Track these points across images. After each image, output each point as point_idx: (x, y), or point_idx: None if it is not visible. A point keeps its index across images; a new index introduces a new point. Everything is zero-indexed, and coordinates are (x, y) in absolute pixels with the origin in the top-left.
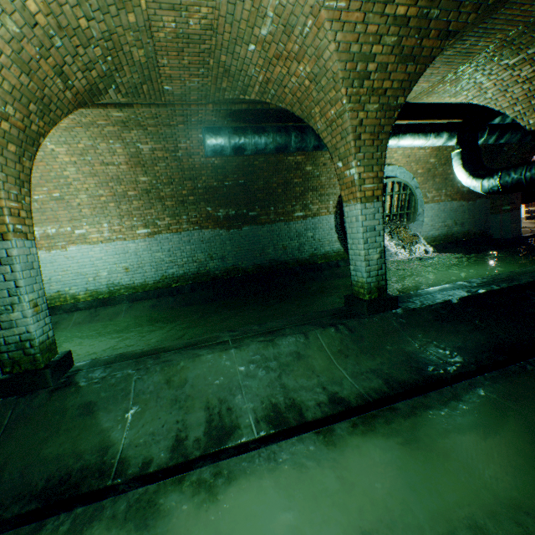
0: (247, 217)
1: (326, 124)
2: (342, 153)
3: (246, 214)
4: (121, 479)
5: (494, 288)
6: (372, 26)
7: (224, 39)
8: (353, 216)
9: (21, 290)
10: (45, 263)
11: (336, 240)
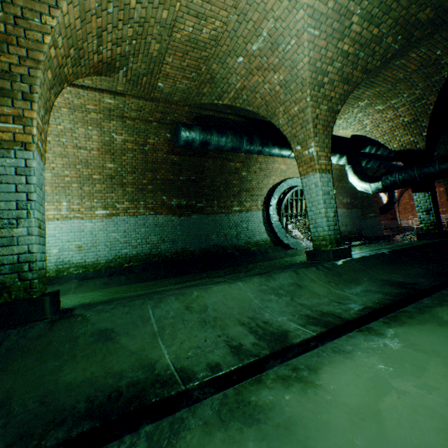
0: (196, 207)
1: (288, 119)
2: (301, 138)
3: (194, 205)
4: (195, 382)
5: (405, 247)
6: (329, 53)
7: (221, 50)
8: (312, 184)
9: (32, 204)
10: None
11: (264, 231)
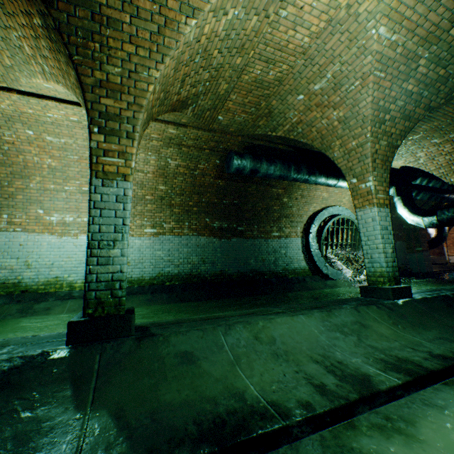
0: (236, 231)
1: (344, 152)
2: (357, 172)
3: (235, 228)
4: (293, 419)
5: None
6: (393, 92)
7: (283, 89)
8: (368, 218)
9: (126, 228)
10: (53, 248)
11: (302, 259)
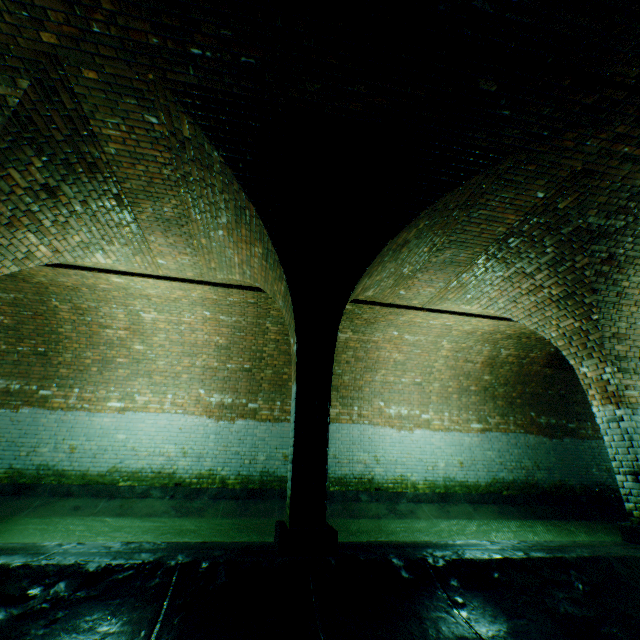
0: (566, 428)
1: None
2: None
3: (564, 424)
4: None
5: None
6: None
7: None
8: None
9: None
10: (393, 442)
11: None
